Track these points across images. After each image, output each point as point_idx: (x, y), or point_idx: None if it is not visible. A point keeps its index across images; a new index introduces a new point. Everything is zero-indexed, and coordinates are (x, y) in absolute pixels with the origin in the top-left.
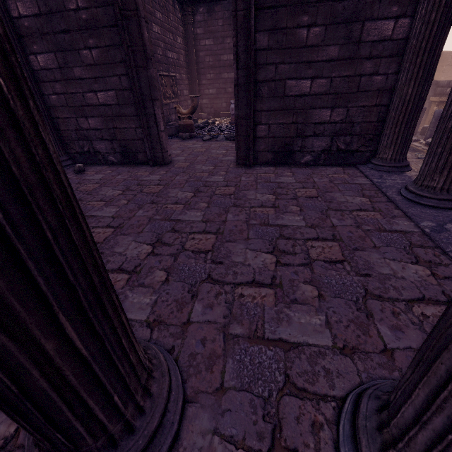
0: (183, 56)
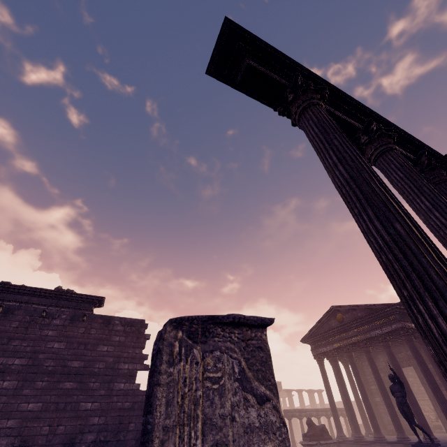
0: None
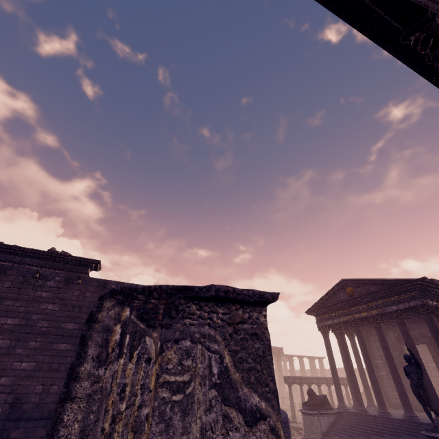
0: None
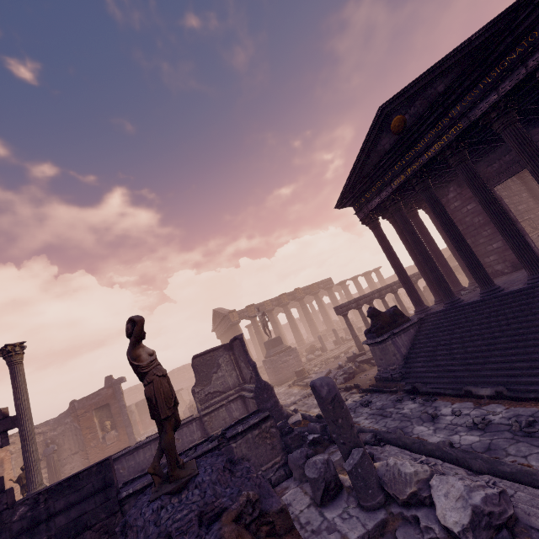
0: (532, 202)
